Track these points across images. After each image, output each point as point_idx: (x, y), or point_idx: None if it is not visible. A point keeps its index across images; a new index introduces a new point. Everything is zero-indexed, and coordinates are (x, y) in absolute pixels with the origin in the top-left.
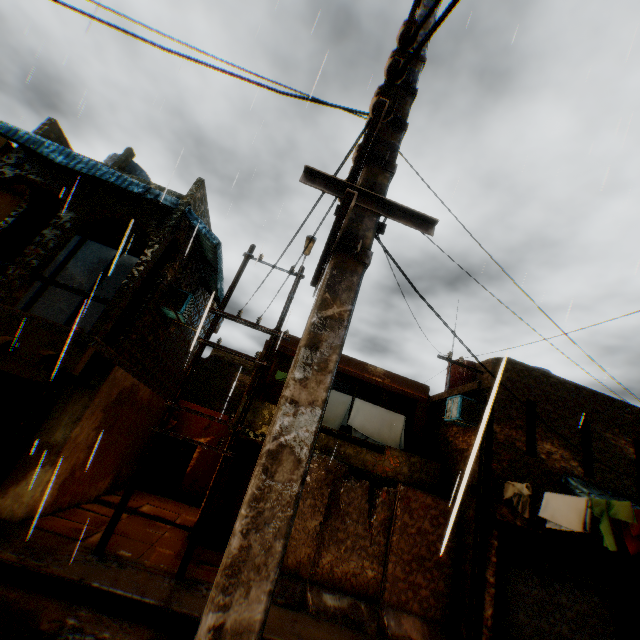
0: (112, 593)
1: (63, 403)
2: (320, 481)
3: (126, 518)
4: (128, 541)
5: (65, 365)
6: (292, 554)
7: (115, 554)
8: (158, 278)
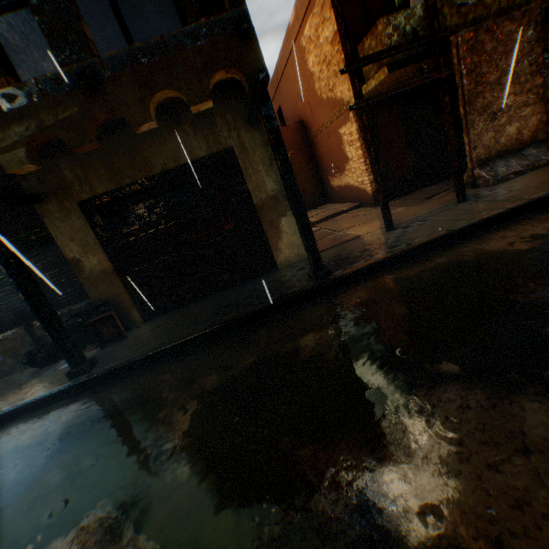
0: (485, 221)
1: (242, 158)
2: (527, 44)
3: (321, 227)
4: (371, 223)
5: (251, 78)
6: (524, 131)
7: (397, 225)
8: None
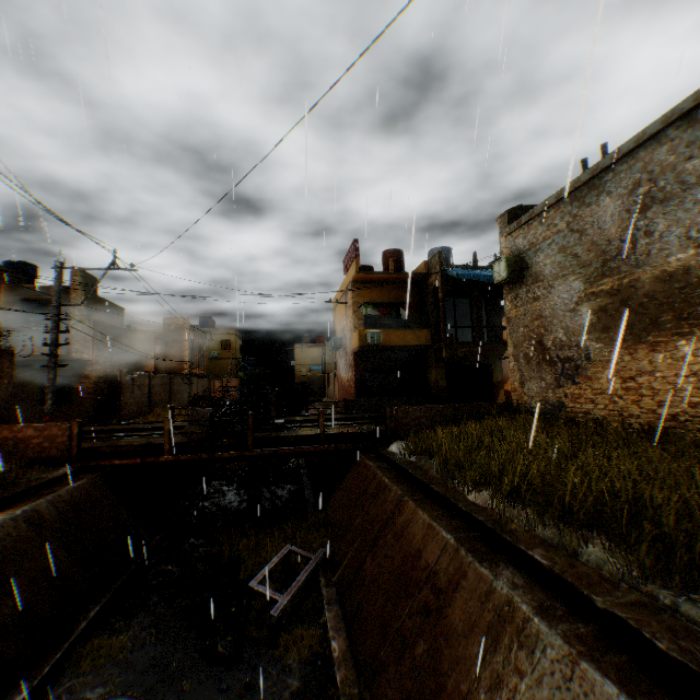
0: None
1: (494, 368)
2: None
3: None
4: None
5: None
6: None
7: None
8: (499, 306)
